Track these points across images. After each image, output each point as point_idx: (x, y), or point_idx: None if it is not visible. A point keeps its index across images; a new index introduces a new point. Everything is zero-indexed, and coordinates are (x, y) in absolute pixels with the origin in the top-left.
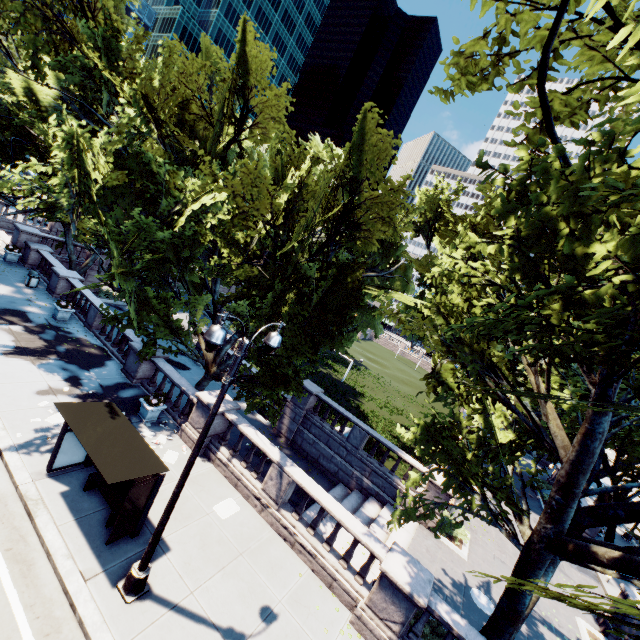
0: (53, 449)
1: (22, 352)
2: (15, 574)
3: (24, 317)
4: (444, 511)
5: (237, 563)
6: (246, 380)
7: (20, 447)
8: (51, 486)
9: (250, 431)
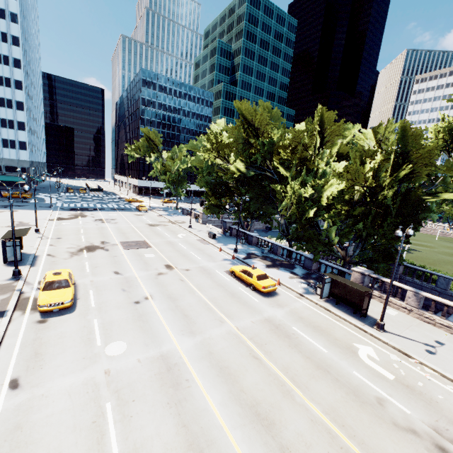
0: (321, 291)
1: (270, 266)
2: (340, 323)
3: (255, 255)
4: None
5: (412, 328)
6: (367, 261)
7: (305, 293)
8: (325, 303)
9: (387, 280)
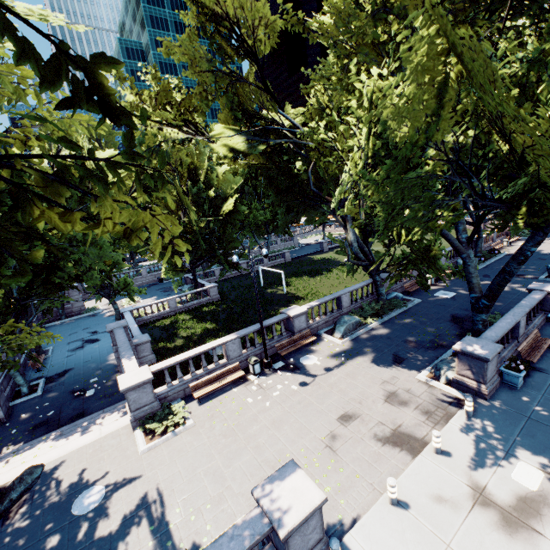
0: None
1: None
2: None
3: None
4: (180, 403)
5: None
6: None
7: None
8: None
9: None
